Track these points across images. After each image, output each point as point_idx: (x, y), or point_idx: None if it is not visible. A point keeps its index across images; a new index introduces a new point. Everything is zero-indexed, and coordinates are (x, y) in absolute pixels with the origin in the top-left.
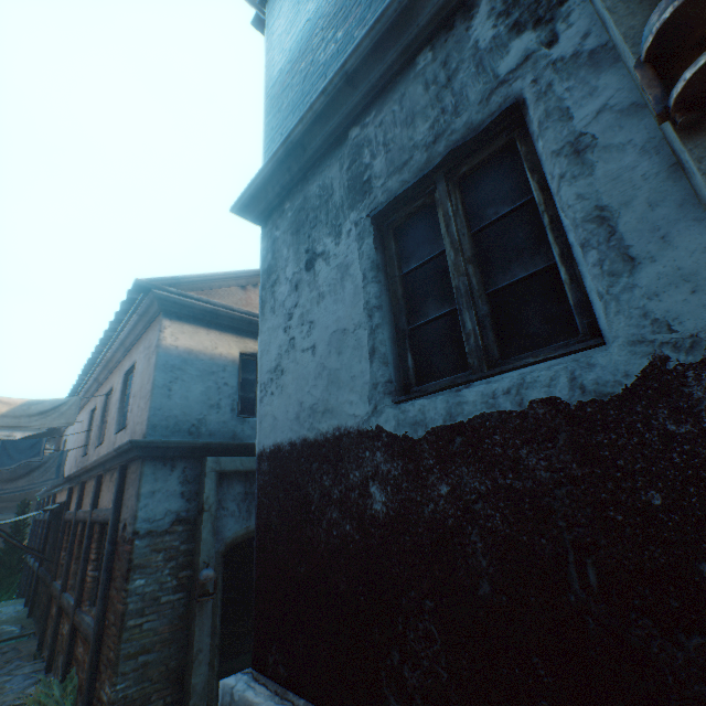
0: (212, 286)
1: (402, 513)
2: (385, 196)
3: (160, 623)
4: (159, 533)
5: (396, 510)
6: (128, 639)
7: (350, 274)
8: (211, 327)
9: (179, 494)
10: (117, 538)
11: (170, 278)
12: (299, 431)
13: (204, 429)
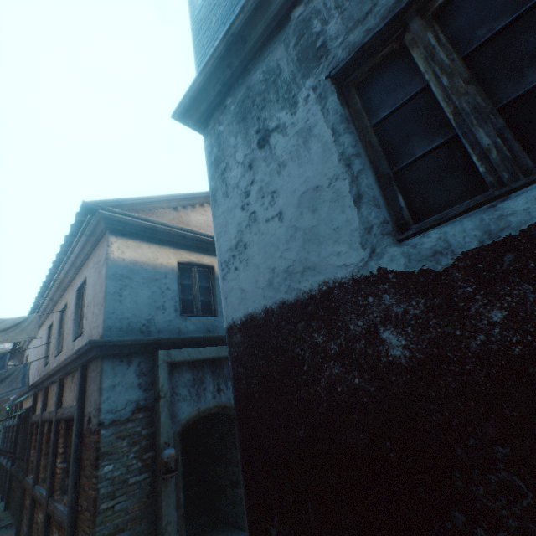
0: (149, 207)
1: (434, 353)
2: (346, 52)
3: (130, 503)
4: (122, 421)
5: (425, 351)
6: (102, 521)
7: (314, 134)
8: (151, 241)
9: (136, 386)
10: (83, 431)
11: (113, 201)
12: (274, 297)
13: (153, 328)
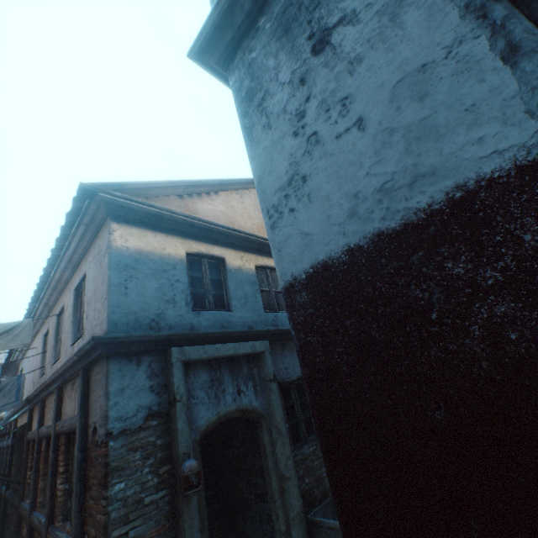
0: (153, 194)
1: None
2: None
3: (146, 528)
4: (133, 430)
5: None
6: None
7: (409, 2)
8: (156, 230)
9: (148, 389)
10: (87, 445)
11: (113, 184)
12: (362, 229)
13: (164, 323)
